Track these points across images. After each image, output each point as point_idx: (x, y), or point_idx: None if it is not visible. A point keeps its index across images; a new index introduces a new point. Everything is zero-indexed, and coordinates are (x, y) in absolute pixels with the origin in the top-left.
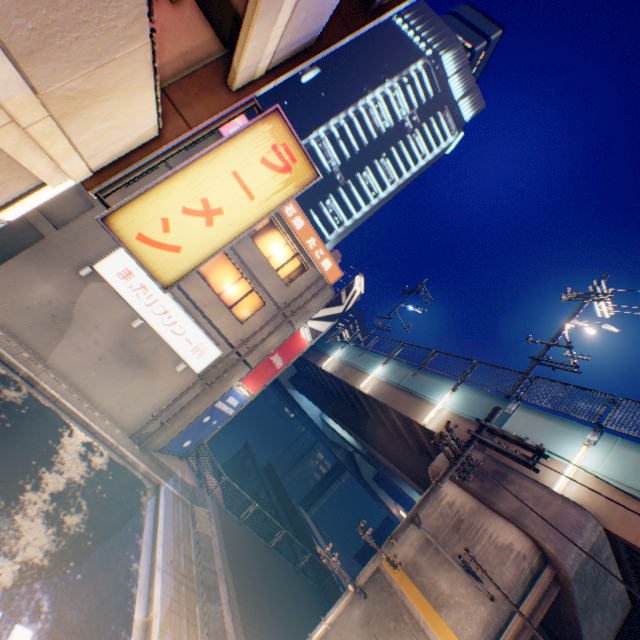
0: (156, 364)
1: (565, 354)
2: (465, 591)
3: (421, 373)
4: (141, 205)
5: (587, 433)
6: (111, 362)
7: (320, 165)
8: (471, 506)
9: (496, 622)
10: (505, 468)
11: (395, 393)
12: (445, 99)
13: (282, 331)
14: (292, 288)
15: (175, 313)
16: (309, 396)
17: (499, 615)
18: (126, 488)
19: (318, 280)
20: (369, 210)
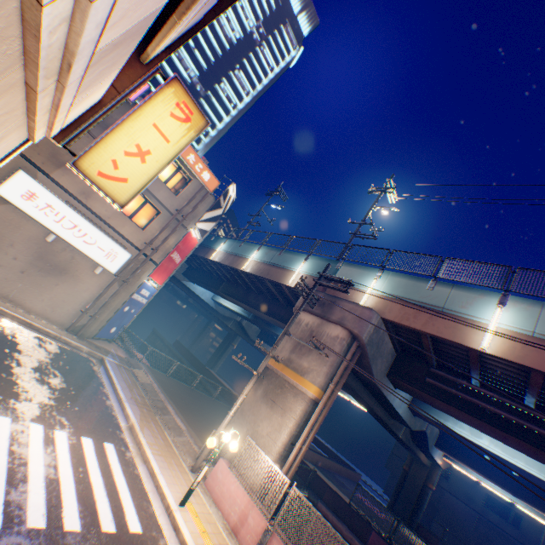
0: (75, 271)
1: (371, 229)
2: (316, 363)
3: (285, 253)
4: (97, 152)
5: (377, 272)
6: (34, 274)
7: (180, 75)
8: (318, 322)
9: (331, 372)
10: (335, 298)
11: (268, 269)
12: (286, 12)
13: (178, 233)
14: (181, 198)
15: (84, 227)
16: (203, 284)
17: (333, 368)
18: (80, 363)
19: (201, 190)
20: (230, 121)
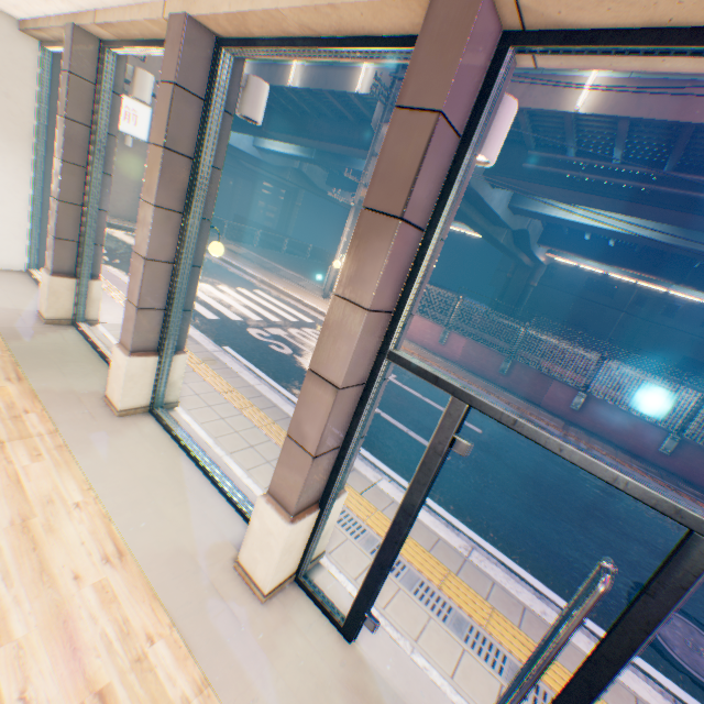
0: None
1: None
2: None
3: None
4: None
5: None
6: None
7: None
8: None
9: None
10: None
11: (322, 75)
12: None
13: None
14: None
15: None
16: (235, 127)
17: None
18: None
19: None
20: None
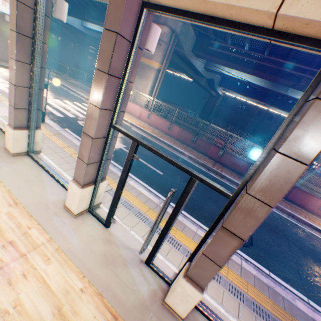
0: None
1: None
2: (155, 52)
3: None
4: None
5: None
6: None
7: None
8: None
9: (163, 55)
10: None
11: None
12: None
13: None
14: None
15: None
16: (70, 14)
17: (163, 53)
18: None
19: None
20: None
